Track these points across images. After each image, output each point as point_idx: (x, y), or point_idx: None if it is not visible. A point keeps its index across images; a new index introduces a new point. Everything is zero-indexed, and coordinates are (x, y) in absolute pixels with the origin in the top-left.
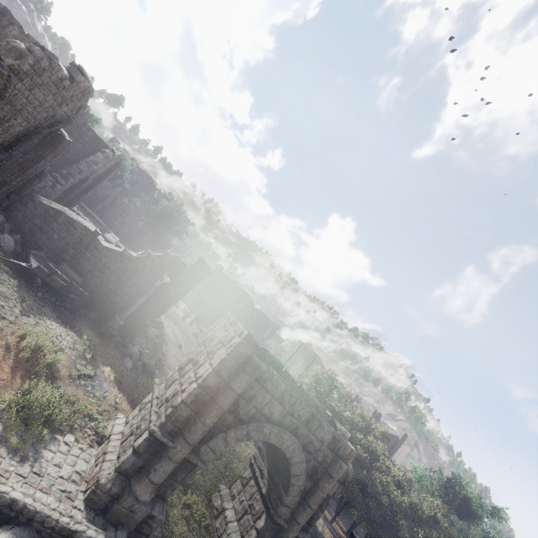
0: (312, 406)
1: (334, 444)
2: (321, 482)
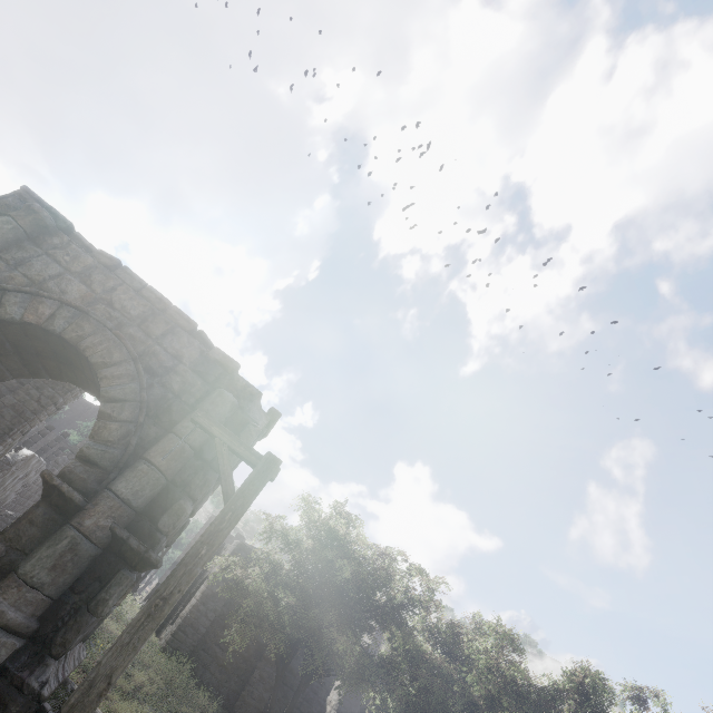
0: (152, 300)
1: (208, 365)
2: (179, 423)
